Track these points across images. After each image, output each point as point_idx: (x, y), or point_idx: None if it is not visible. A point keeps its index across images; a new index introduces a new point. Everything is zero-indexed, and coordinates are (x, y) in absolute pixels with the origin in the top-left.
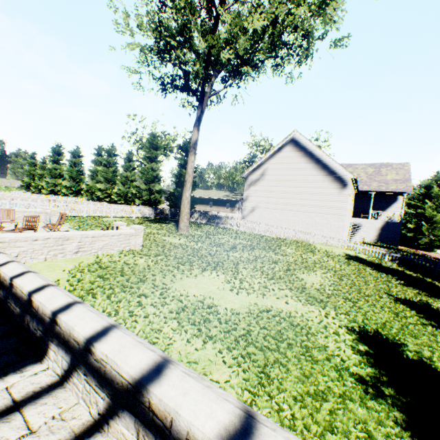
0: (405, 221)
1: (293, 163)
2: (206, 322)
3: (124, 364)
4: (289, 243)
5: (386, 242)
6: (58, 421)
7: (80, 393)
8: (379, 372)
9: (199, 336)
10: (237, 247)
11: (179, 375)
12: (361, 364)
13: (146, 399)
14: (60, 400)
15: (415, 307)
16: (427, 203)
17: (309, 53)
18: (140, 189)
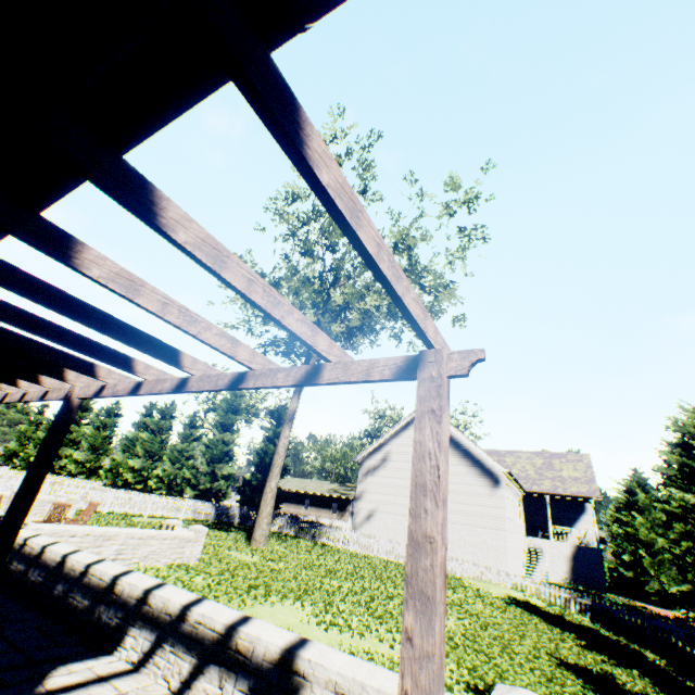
0: (621, 549)
1: None
2: None
3: (219, 617)
4: None
5: (586, 583)
6: (143, 690)
7: (161, 671)
8: None
9: None
10: (338, 572)
11: (261, 621)
12: None
13: (234, 642)
14: (140, 679)
15: (586, 675)
16: (637, 518)
17: None
18: (199, 471)
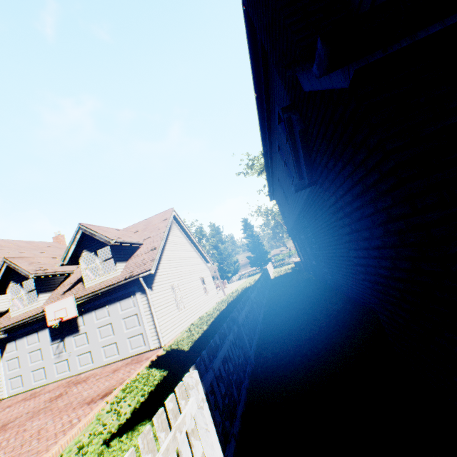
0: None
1: None
2: None
3: None
4: None
5: None
6: None
7: None
8: None
9: None
10: None
11: None
12: None
13: None
14: None
15: None
16: None
17: None
18: (224, 265)
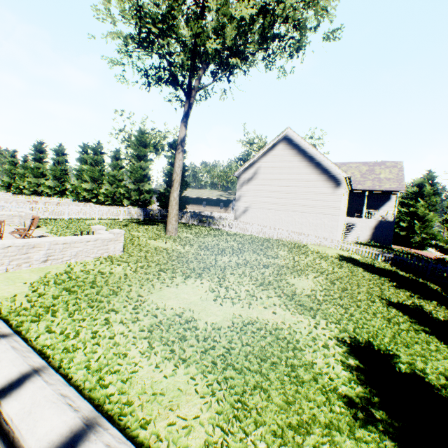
0: (398, 220)
1: (286, 162)
2: (182, 340)
3: (29, 434)
4: (281, 244)
5: (380, 241)
6: None
7: None
8: (369, 392)
9: (171, 359)
10: (227, 251)
11: None
12: (351, 383)
13: None
14: None
15: (408, 311)
16: (420, 202)
17: (301, 45)
18: (129, 189)
